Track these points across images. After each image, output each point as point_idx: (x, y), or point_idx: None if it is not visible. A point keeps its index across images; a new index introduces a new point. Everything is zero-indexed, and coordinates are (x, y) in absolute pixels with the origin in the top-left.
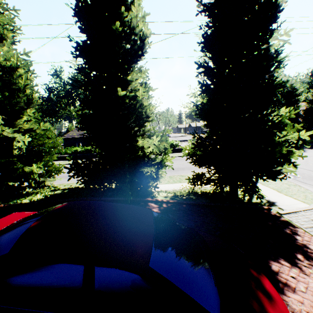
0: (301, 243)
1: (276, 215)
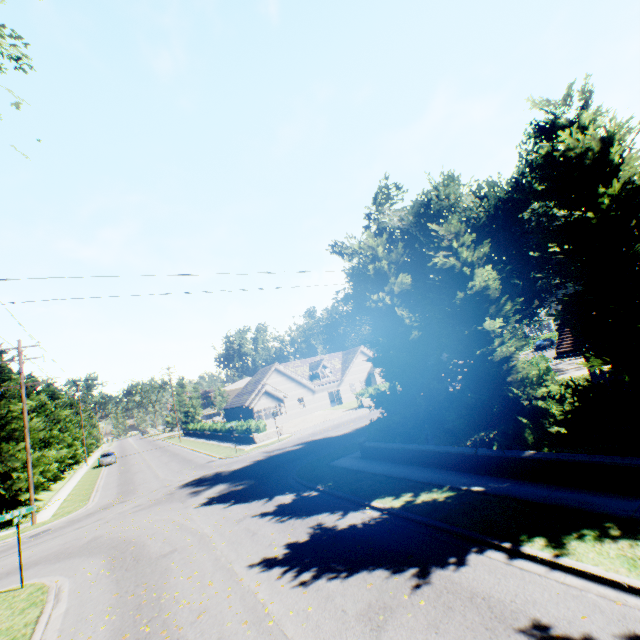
0: None
1: None
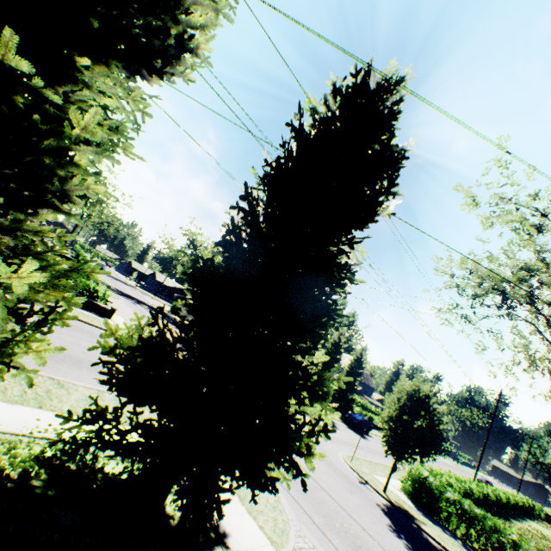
0: None
1: None
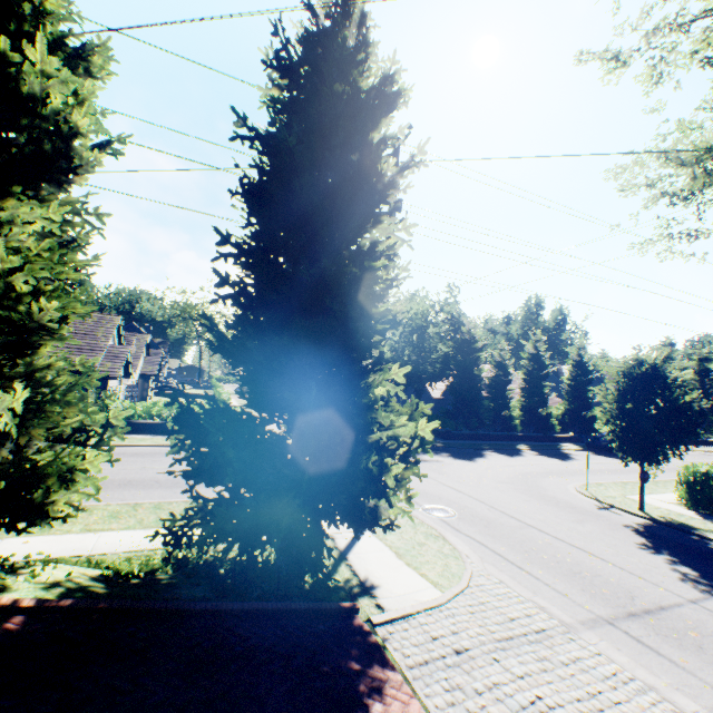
0: None
1: (361, 629)
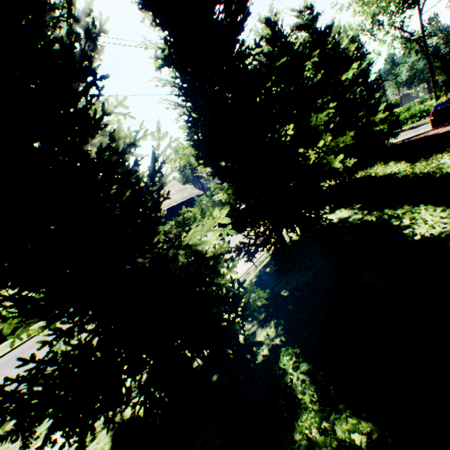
0: None
1: None
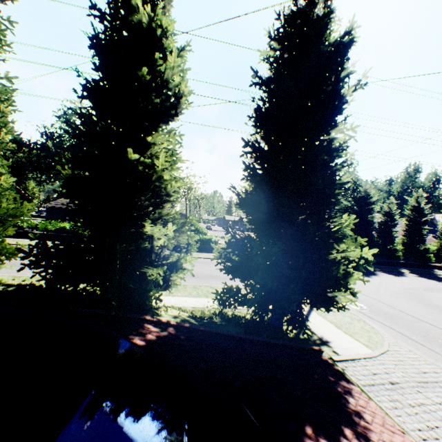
0: (354, 410)
1: (327, 362)
